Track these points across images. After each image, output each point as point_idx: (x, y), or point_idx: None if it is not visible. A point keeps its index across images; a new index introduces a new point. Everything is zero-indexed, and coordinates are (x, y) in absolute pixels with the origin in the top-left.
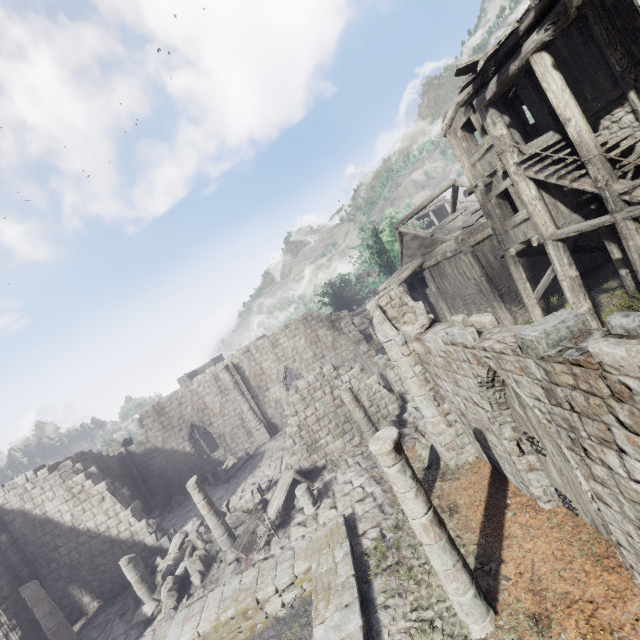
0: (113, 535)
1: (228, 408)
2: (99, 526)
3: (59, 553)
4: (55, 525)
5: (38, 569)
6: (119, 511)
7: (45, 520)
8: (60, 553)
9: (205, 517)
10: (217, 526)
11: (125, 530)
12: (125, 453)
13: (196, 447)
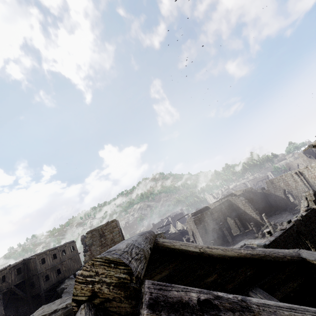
0: (252, 216)
1: (298, 187)
2: (249, 213)
3: (242, 214)
4: (241, 209)
5: (239, 215)
6: (253, 212)
7: (239, 207)
8: (242, 214)
9: (267, 224)
10: (270, 227)
11: (255, 216)
12: (262, 192)
13: (286, 197)
